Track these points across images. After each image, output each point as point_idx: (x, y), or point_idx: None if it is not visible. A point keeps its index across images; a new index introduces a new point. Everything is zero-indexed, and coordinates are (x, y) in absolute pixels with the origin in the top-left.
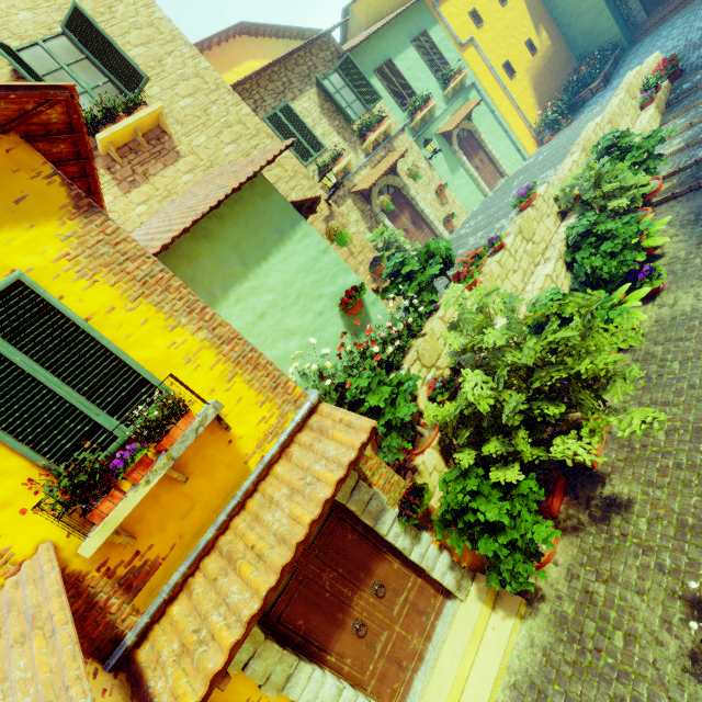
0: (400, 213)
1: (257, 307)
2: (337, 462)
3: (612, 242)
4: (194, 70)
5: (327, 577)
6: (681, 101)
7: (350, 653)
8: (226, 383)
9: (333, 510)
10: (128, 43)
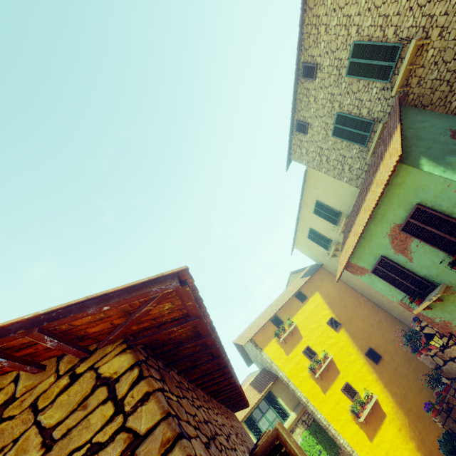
0: None
1: None
2: None
3: None
4: None
5: None
6: None
7: None
8: None
9: None
10: None
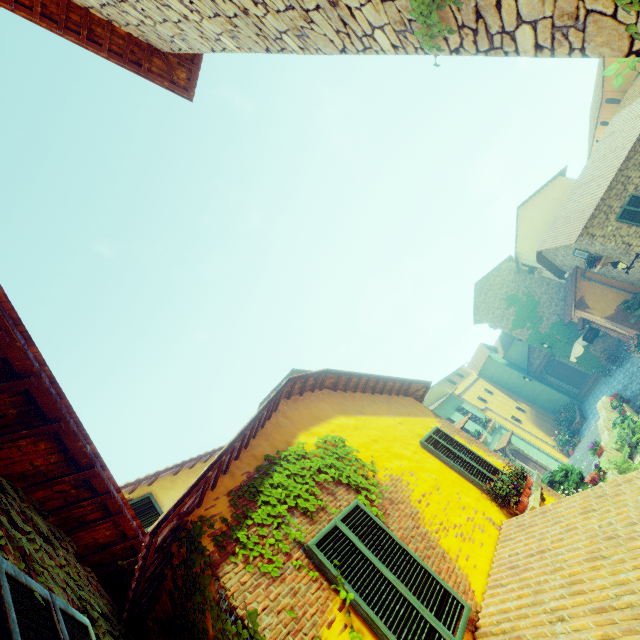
0: None
1: None
2: None
3: None
4: None
5: None
6: None
7: None
8: None
9: None
10: None
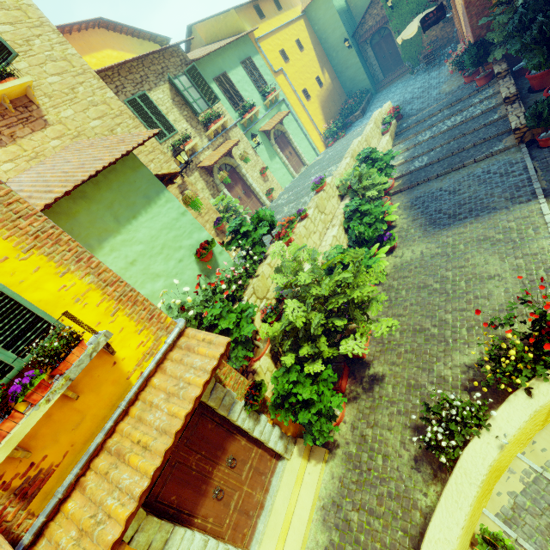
0: (235, 185)
1: (128, 256)
2: (203, 369)
3: (369, 217)
4: (62, 54)
5: (193, 459)
6: (402, 134)
7: (212, 513)
8: (110, 317)
9: (197, 408)
10: None
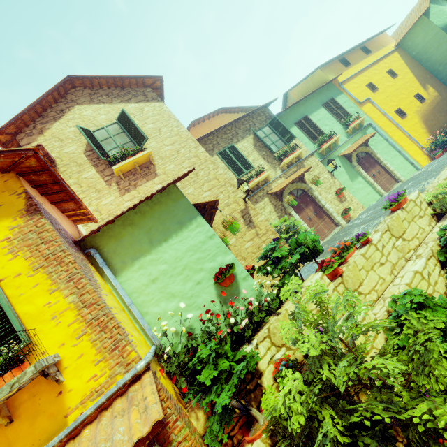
0: (305, 207)
1: (152, 273)
2: None
3: None
4: (176, 132)
5: None
6: None
7: None
8: (75, 339)
9: None
10: (146, 123)
